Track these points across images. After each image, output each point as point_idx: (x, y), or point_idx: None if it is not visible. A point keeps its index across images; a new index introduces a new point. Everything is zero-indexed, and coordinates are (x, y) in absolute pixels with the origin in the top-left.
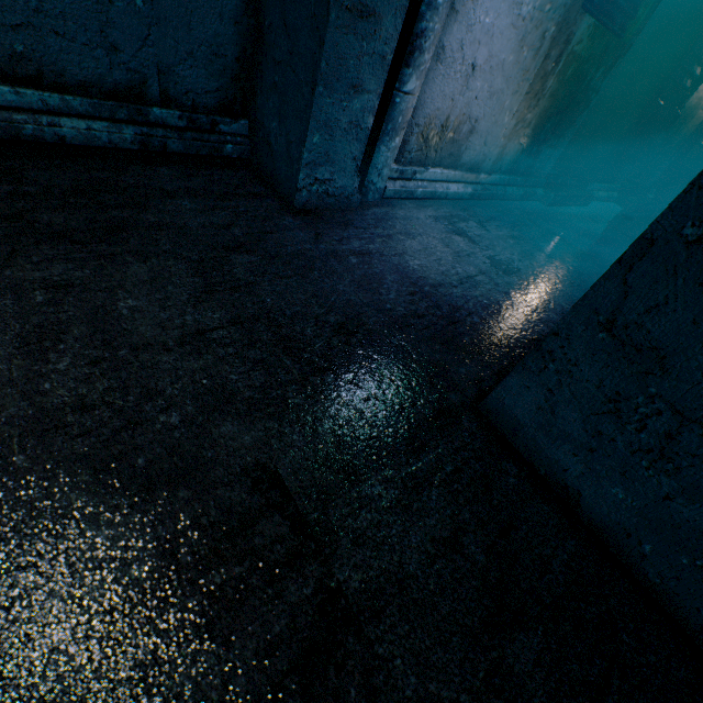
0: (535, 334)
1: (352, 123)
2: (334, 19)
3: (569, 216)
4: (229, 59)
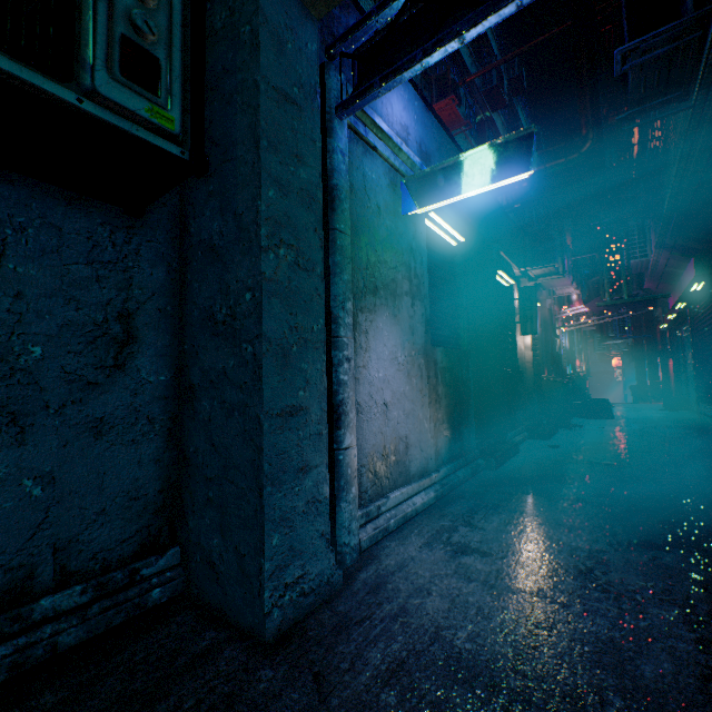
0: (690, 668)
1: (308, 501)
2: (267, 427)
3: (519, 469)
4: (150, 495)
